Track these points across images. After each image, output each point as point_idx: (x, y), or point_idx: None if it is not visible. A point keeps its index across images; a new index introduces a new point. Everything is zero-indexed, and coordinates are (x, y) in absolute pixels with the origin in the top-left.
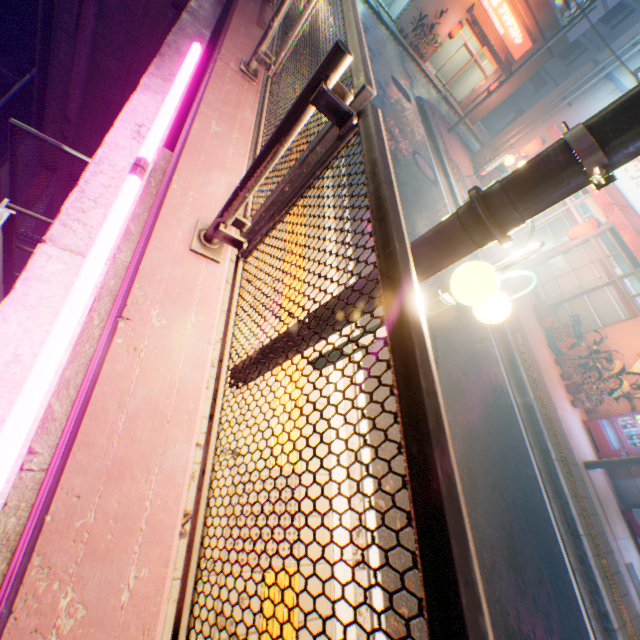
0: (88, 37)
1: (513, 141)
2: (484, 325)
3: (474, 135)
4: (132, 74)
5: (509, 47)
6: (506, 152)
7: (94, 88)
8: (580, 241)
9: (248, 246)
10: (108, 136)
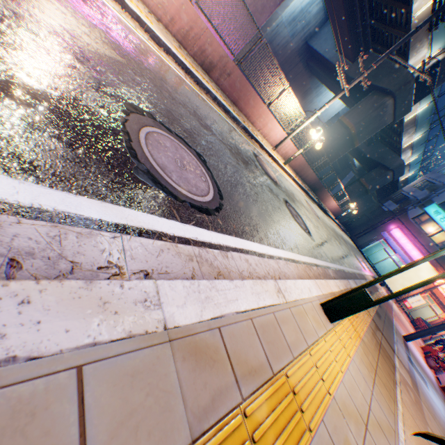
0: None
1: (442, 318)
2: (355, 267)
3: None
4: None
5: None
6: None
7: None
8: None
9: (289, 130)
10: None
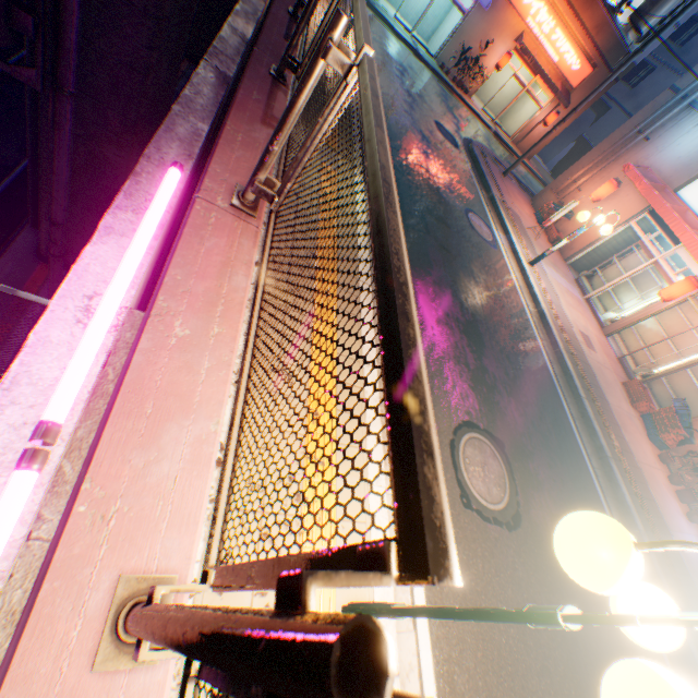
0: (67, 135)
1: (580, 182)
2: (570, 429)
3: (531, 171)
4: (132, 158)
5: (566, 74)
6: (573, 194)
7: (90, 177)
8: (676, 301)
9: (199, 669)
10: (34, 330)
